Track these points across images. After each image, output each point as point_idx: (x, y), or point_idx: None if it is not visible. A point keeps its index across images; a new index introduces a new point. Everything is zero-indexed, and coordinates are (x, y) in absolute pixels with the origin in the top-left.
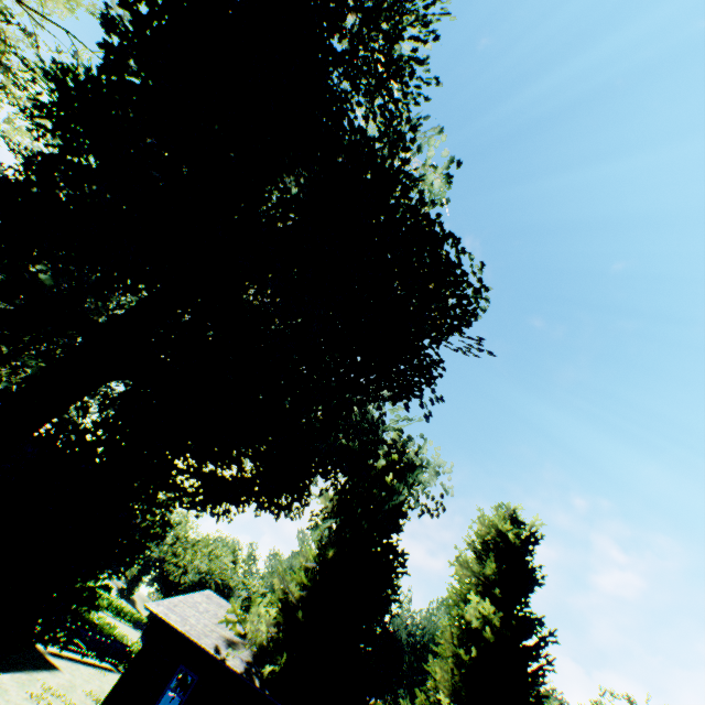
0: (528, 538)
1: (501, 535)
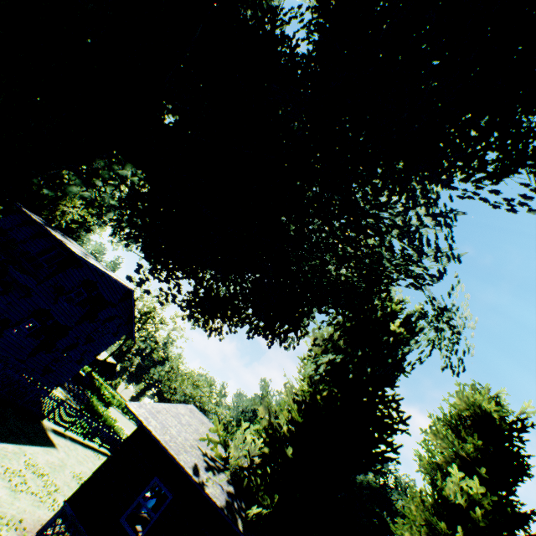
0: (513, 423)
1: (485, 415)
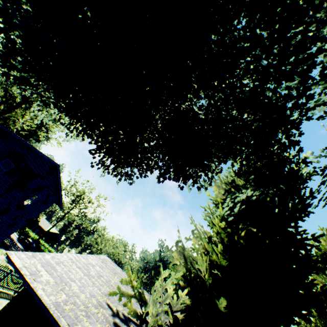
0: None
1: None
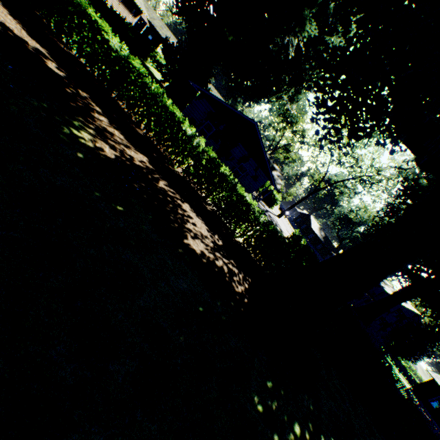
0: None
1: None
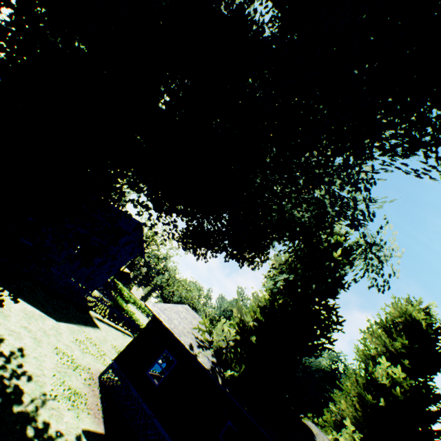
0: (438, 329)
1: (414, 321)
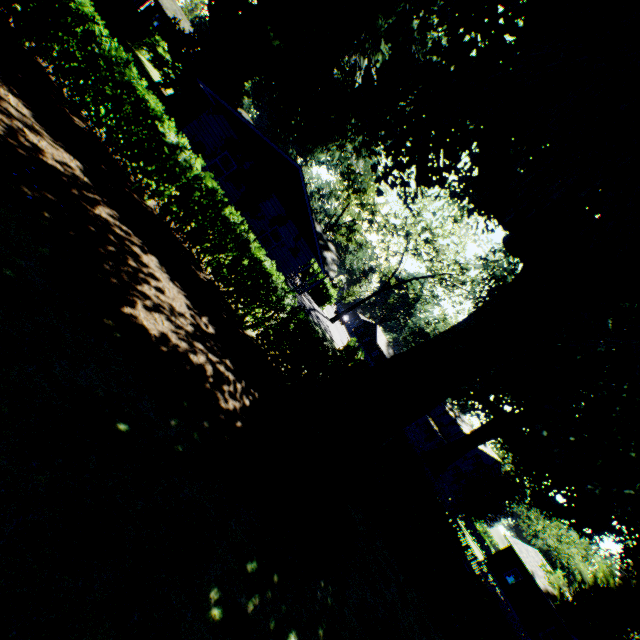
0: None
1: None
